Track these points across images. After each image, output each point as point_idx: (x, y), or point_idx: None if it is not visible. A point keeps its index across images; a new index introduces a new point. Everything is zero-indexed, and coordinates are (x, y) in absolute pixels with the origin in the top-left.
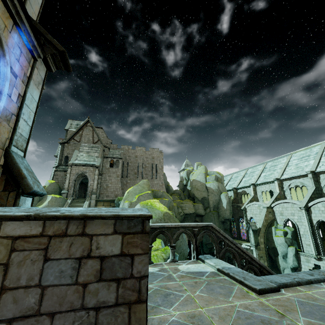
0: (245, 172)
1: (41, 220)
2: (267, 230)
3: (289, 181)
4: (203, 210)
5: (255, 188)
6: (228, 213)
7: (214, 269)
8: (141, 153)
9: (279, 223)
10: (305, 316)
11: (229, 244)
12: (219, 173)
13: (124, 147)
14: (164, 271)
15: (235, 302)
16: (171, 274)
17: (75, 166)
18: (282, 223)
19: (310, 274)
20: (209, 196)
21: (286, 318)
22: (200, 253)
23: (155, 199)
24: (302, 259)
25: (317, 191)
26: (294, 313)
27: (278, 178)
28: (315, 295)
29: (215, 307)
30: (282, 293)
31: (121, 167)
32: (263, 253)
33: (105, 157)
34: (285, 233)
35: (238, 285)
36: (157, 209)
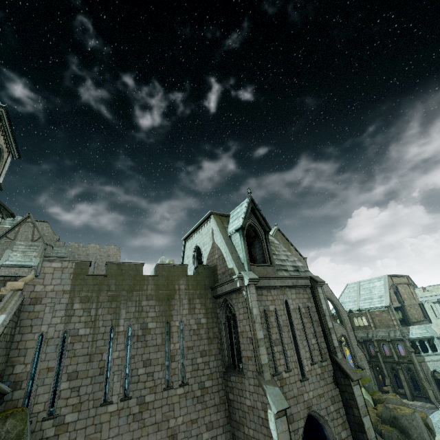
0: None
1: (4, 277)
2: None
3: None
4: None
5: None
6: None
7: None
8: (95, 250)
9: None
10: None
11: None
12: None
13: (73, 244)
14: None
15: None
16: None
17: (5, 267)
18: None
19: None
20: None
21: None
22: None
23: None
24: None
25: None
26: None
27: None
28: None
29: None
30: None
31: None
32: None
33: (47, 257)
34: None
35: None
36: None
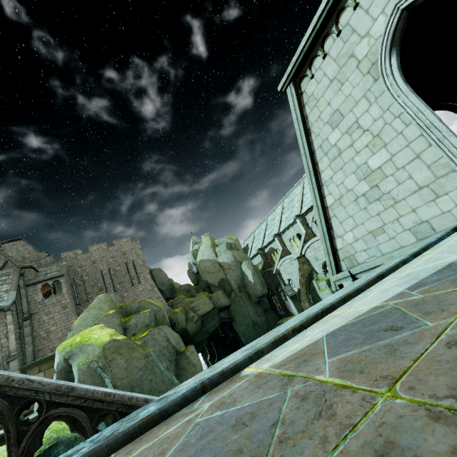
0: (265, 223)
1: None
2: (309, 288)
3: (311, 213)
4: (226, 299)
5: (280, 238)
6: (259, 287)
7: None
8: (102, 253)
9: (318, 272)
10: None
11: (55, 400)
12: (231, 237)
13: (66, 255)
14: None
15: None
16: None
17: None
18: (321, 271)
19: None
20: (228, 275)
21: None
22: None
23: (125, 319)
24: None
25: None
26: None
27: (298, 214)
28: None
29: None
30: None
31: (71, 289)
32: None
33: (30, 285)
34: (329, 283)
35: None
36: (90, 345)
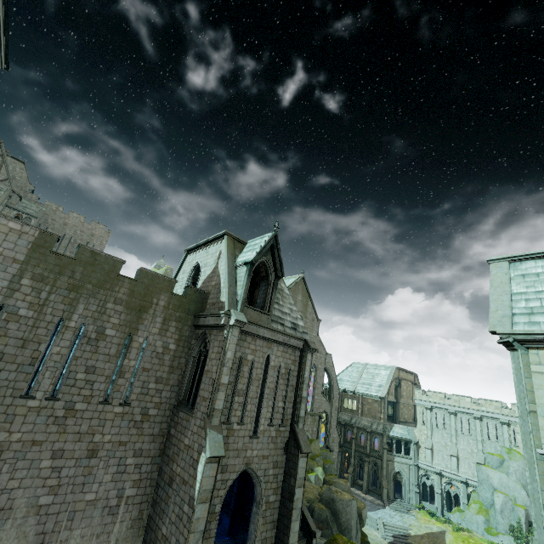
0: None
1: None
2: None
3: None
4: None
5: None
6: None
7: None
8: (77, 222)
9: None
10: None
11: None
12: None
13: (50, 204)
14: None
15: None
16: None
17: None
18: None
19: None
20: None
21: None
22: None
23: None
24: None
25: None
26: None
27: None
28: None
29: None
30: None
31: None
32: None
33: (9, 207)
34: None
35: None
36: None
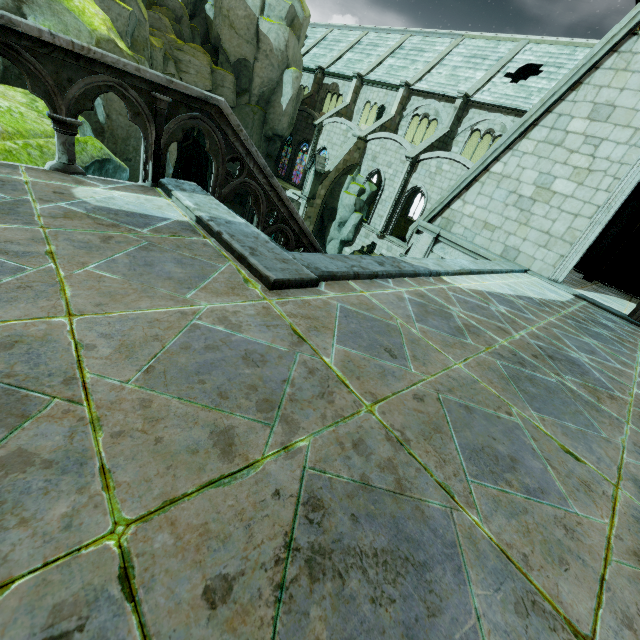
0: (359, 36)
1: None
2: (338, 179)
3: (422, 100)
4: (233, 96)
5: (359, 87)
6: (285, 123)
7: (189, 217)
8: None
9: (362, 173)
10: (344, 342)
11: (254, 173)
12: (303, 4)
13: None
14: (1, 189)
15: (200, 305)
16: (28, 203)
17: None
18: (366, 175)
19: (380, 264)
20: (259, 64)
21: (305, 348)
22: (206, 186)
23: None
24: (361, 233)
25: (446, 139)
26: (325, 336)
27: (410, 84)
28: (373, 300)
29: (125, 316)
30: (320, 291)
31: None
32: (315, 213)
33: None
34: (361, 192)
35: (233, 262)
36: (71, 14)
